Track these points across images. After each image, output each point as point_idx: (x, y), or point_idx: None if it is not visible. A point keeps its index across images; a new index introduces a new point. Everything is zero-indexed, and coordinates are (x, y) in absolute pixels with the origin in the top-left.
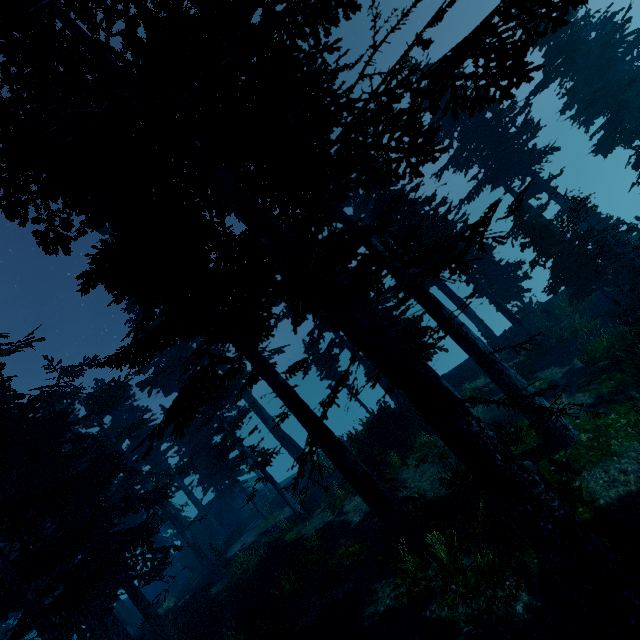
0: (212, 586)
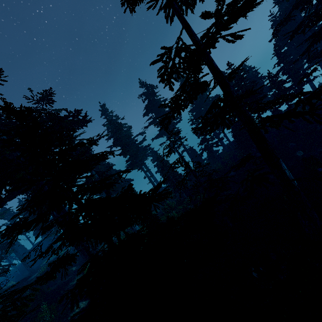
0: (30, 277)
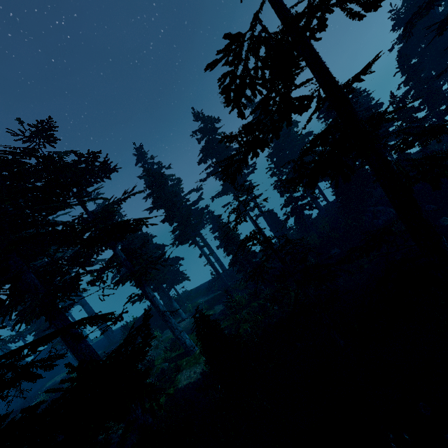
0: None
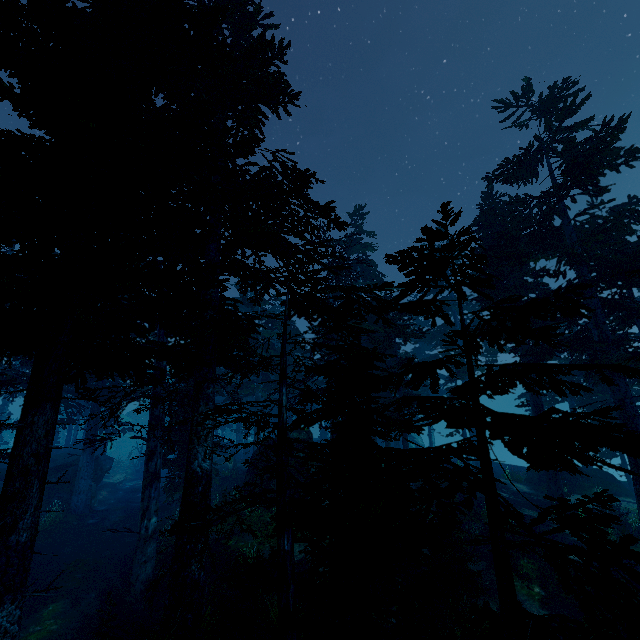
0: None
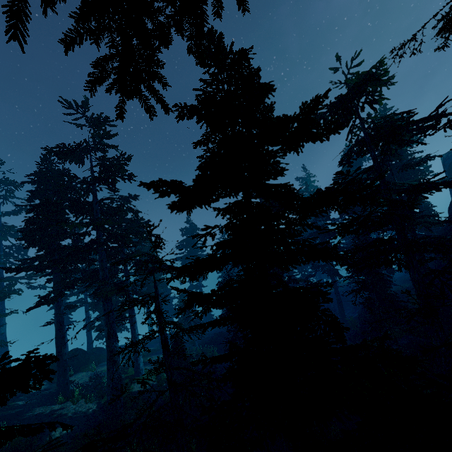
0: None
